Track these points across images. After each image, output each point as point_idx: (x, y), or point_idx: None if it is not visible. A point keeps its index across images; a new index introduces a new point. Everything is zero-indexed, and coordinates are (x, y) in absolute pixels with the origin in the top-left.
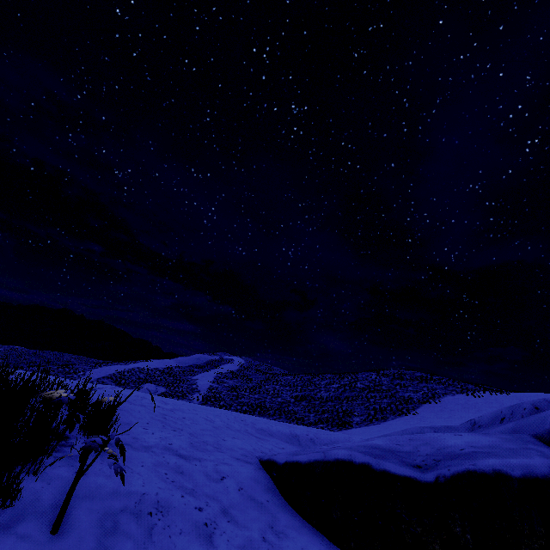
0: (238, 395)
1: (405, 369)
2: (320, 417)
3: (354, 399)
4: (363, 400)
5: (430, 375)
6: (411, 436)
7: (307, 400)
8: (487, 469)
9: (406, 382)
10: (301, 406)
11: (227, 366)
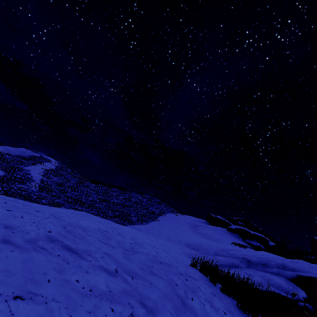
0: (64, 190)
1: (152, 196)
2: (115, 213)
3: (130, 206)
4: (135, 208)
5: (161, 202)
6: (259, 274)
7: (106, 202)
8: (304, 297)
9: (153, 203)
10: (103, 205)
11: (48, 165)
